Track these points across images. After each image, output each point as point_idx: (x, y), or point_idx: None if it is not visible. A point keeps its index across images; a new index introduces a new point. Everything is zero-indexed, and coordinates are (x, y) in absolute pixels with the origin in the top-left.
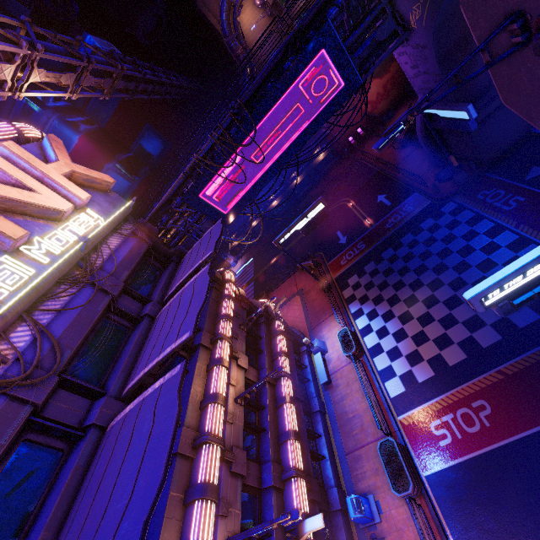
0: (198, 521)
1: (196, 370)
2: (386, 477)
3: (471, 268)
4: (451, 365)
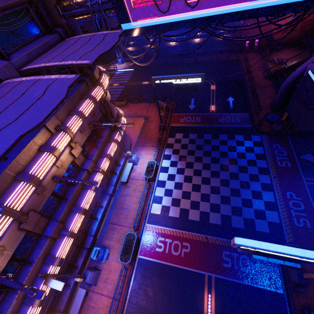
0: None
1: (27, 146)
2: (121, 246)
3: (237, 180)
4: (189, 219)
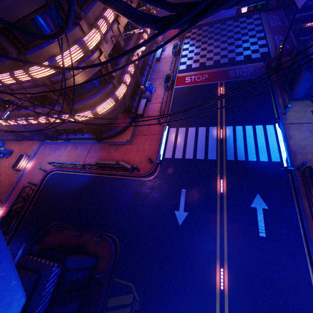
0: (109, 12)
1: None
2: (162, 85)
3: (240, 40)
4: (206, 65)
